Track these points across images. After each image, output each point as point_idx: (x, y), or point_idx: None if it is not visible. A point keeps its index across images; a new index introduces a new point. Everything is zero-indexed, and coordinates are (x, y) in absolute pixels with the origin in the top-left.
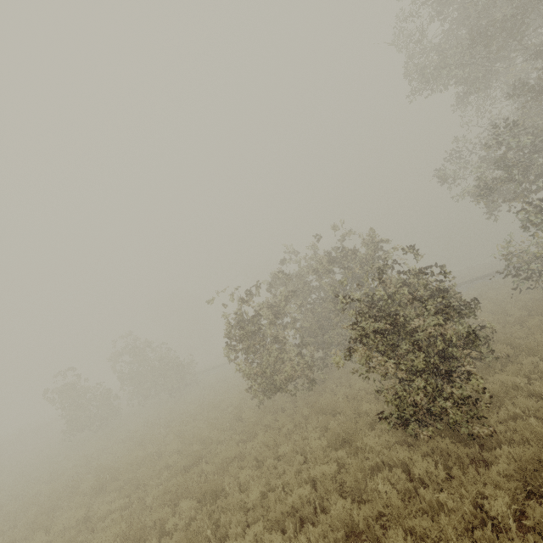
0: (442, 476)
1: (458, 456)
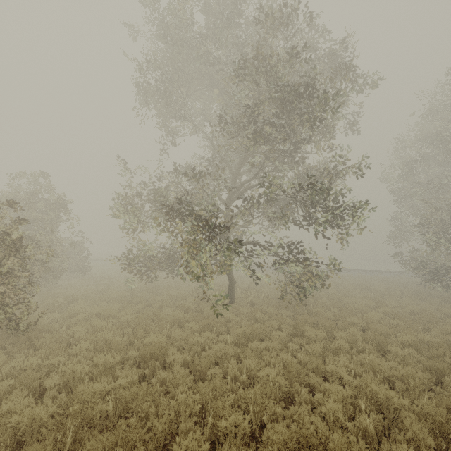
0: None
1: None
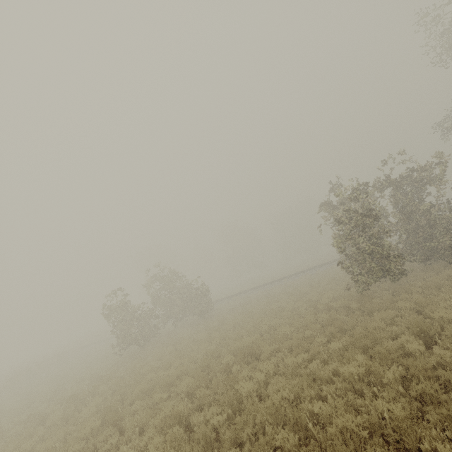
0: None
1: None
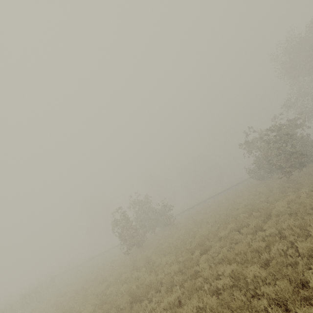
0: None
1: None
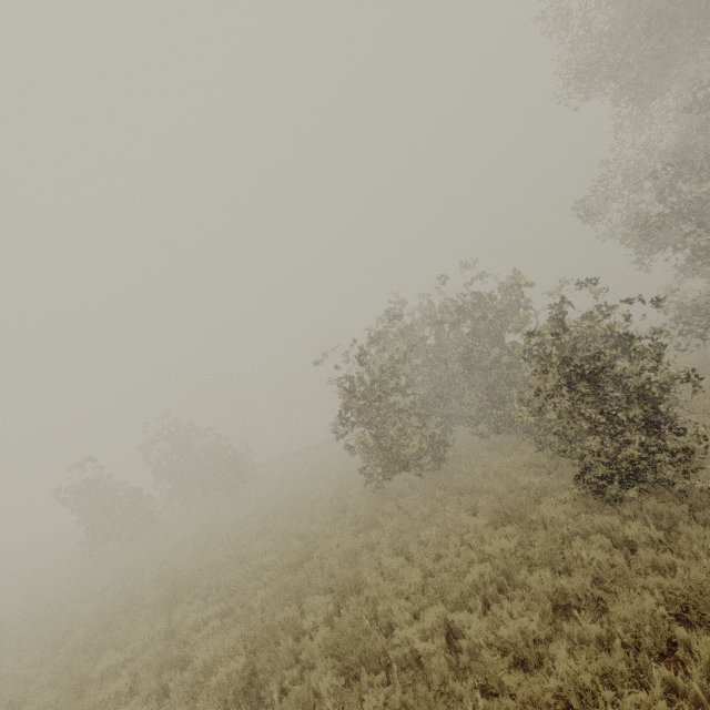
0: (659, 536)
1: (669, 516)
